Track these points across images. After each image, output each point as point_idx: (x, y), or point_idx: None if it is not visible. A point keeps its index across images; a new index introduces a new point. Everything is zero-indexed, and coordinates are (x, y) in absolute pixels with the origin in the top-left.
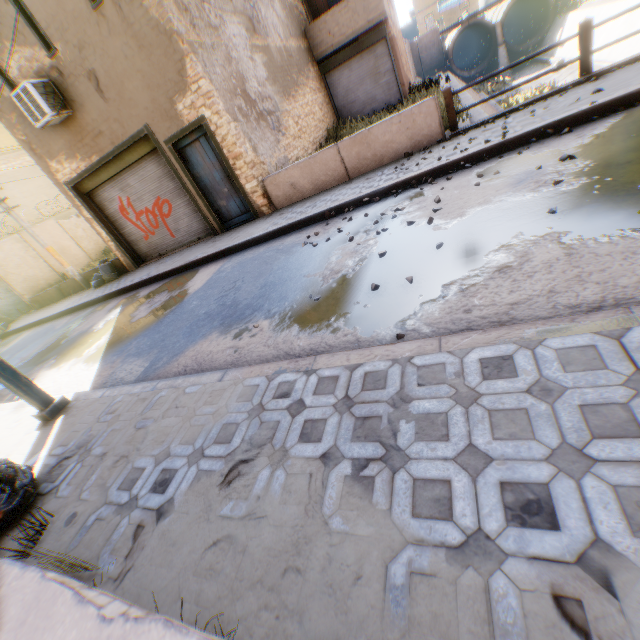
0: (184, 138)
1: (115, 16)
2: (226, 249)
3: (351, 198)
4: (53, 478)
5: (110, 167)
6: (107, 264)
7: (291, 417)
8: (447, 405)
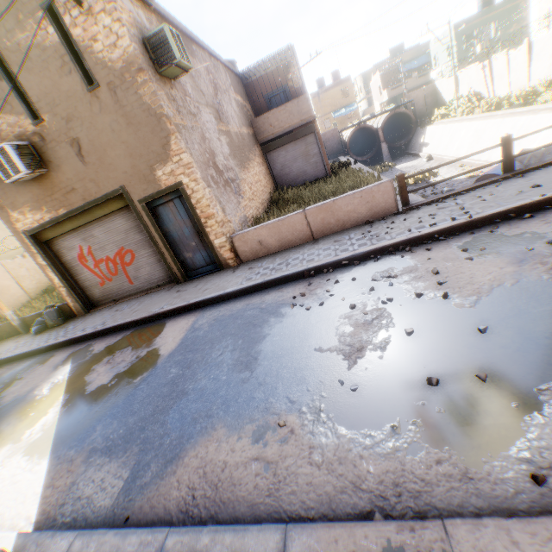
0: (158, 198)
1: (109, 98)
2: (197, 302)
3: (330, 260)
4: None
5: (76, 219)
6: (54, 309)
7: None
8: None
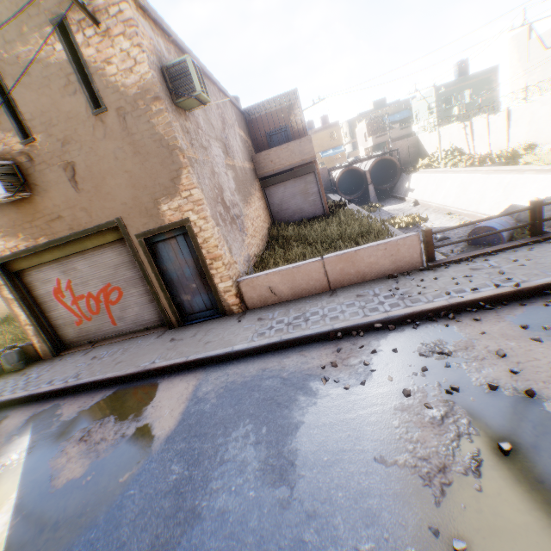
0: (159, 234)
1: (116, 123)
2: (198, 359)
3: (359, 321)
4: None
5: (58, 249)
6: (15, 351)
7: None
8: None
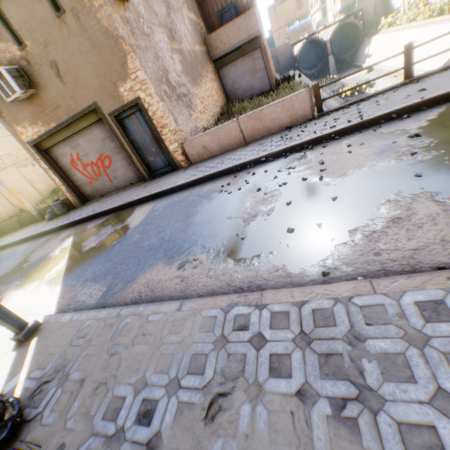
0: (123, 112)
1: (74, 23)
2: (156, 193)
3: (252, 158)
4: (35, 403)
5: (64, 131)
6: (59, 202)
7: (255, 350)
8: (401, 345)
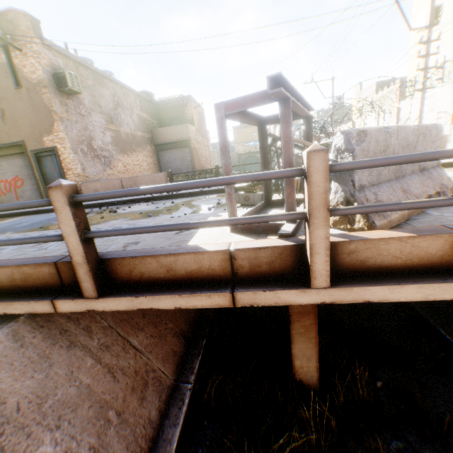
0: (44, 152)
1: (27, 95)
2: (39, 210)
3: (110, 201)
4: None
5: None
6: None
7: None
8: None
